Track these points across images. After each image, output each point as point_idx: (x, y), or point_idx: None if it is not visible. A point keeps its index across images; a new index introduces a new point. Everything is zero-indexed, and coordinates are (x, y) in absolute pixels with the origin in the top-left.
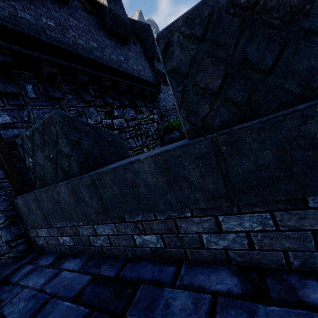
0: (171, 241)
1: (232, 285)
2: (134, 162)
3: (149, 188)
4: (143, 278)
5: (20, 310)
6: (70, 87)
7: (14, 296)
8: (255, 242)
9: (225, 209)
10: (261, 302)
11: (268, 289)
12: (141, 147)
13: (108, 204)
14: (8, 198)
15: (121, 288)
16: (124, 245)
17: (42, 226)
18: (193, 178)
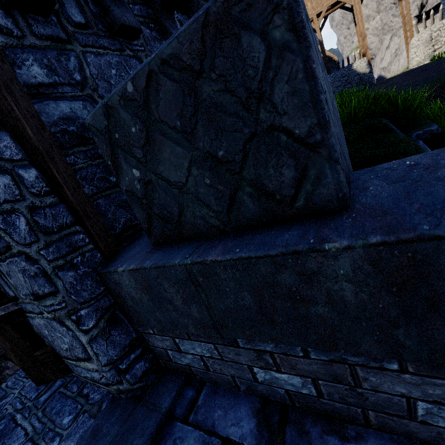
0: None
1: None
2: None
3: None
4: None
5: None
6: (142, 8)
7: None
8: None
9: None
10: None
11: None
12: None
13: None
14: (91, 270)
15: None
16: None
17: (196, 337)
18: None
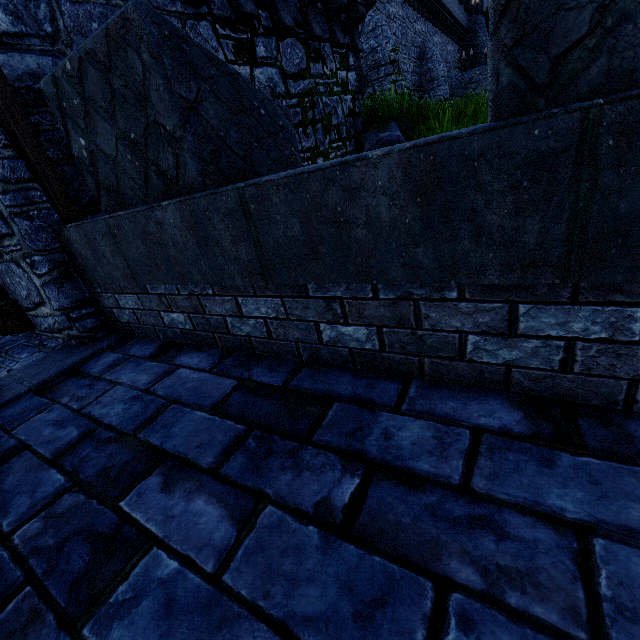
0: (396, 342)
1: (509, 421)
2: (352, 164)
3: (377, 231)
4: (337, 393)
5: (119, 414)
6: None
7: (100, 394)
8: (579, 360)
9: (542, 291)
10: (565, 450)
11: (578, 434)
12: (312, 155)
13: (273, 258)
14: (48, 226)
15: (296, 404)
16: (296, 339)
17: (126, 290)
18: (492, 215)
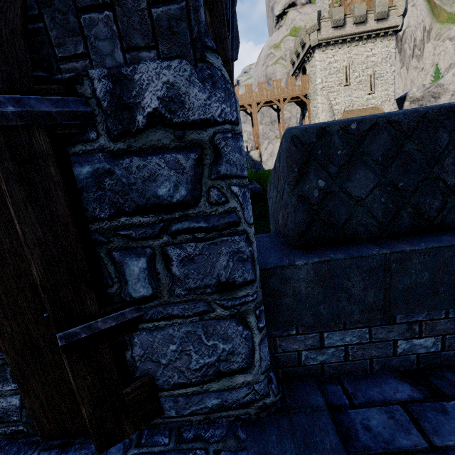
0: None
1: None
2: None
3: None
4: None
5: None
6: None
7: None
8: None
9: None
10: None
11: None
12: None
13: None
14: None
15: None
16: None
17: (354, 324)
18: None
